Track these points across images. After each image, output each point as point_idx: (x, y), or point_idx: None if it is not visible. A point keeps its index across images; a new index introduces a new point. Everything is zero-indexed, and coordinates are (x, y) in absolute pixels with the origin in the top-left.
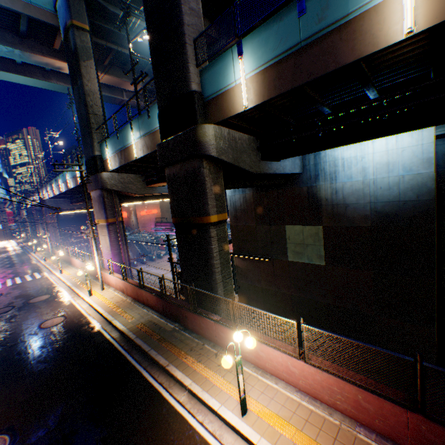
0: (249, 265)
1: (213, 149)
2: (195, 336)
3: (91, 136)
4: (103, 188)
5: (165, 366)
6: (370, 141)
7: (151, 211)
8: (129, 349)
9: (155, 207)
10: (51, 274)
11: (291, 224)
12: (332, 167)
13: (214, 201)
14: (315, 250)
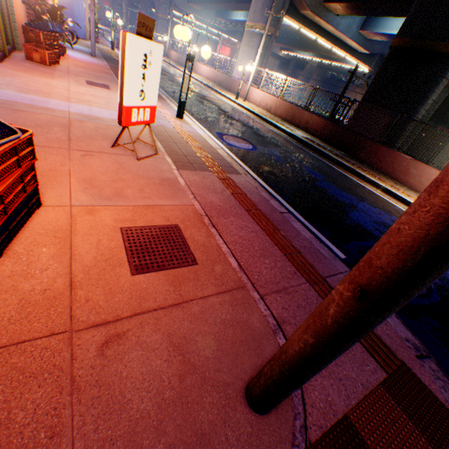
0: None
1: None
2: (366, 167)
3: None
4: None
5: (352, 168)
6: None
7: None
8: (304, 147)
9: None
10: (176, 70)
11: None
12: None
13: None
14: None
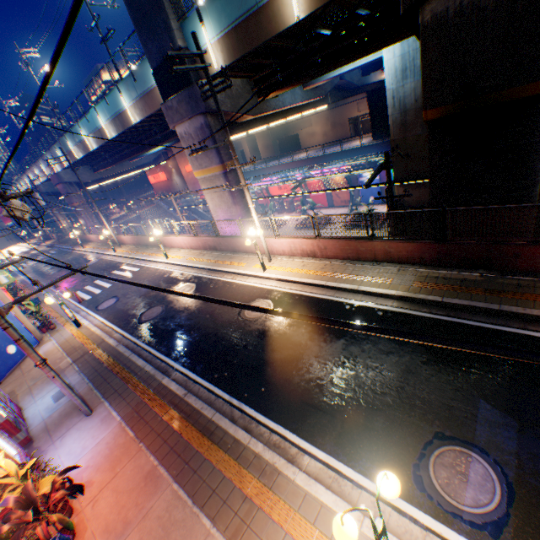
0: (423, 195)
1: None
2: None
3: (162, 8)
4: (208, 111)
5: None
6: None
7: None
8: (449, 314)
9: None
10: (150, 264)
11: None
12: None
13: None
14: None
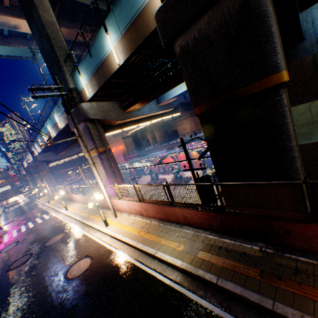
0: None
1: None
2: None
3: (61, 70)
4: (86, 119)
5: None
6: None
7: (118, 148)
8: (222, 303)
9: (120, 144)
10: (57, 213)
11: (292, 105)
12: None
13: (279, 50)
14: None
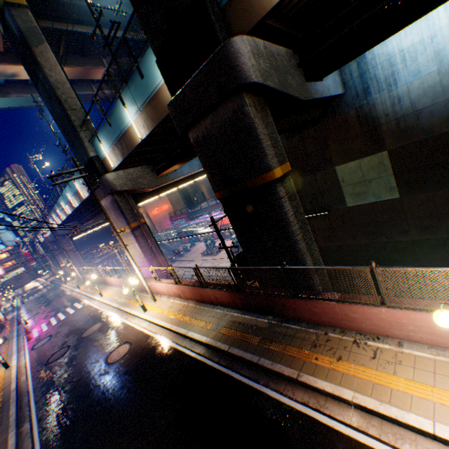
0: None
1: (255, 73)
2: (306, 326)
3: (78, 137)
4: (113, 192)
5: (296, 378)
6: (442, 8)
7: (162, 208)
8: (229, 364)
9: (164, 203)
10: (91, 301)
11: (342, 162)
12: (387, 69)
13: (272, 150)
14: (382, 184)
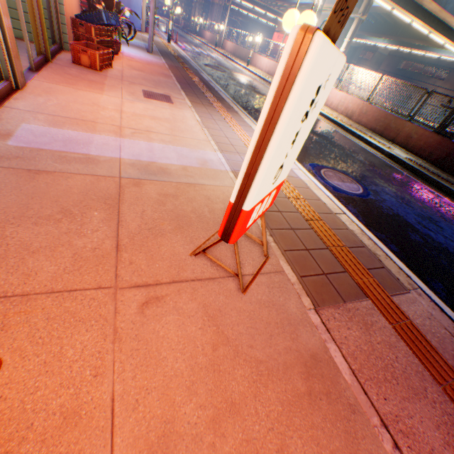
0: None
1: None
2: None
3: None
4: None
5: None
6: None
7: None
8: (414, 177)
9: None
10: (232, 63)
11: None
12: None
13: None
14: None
